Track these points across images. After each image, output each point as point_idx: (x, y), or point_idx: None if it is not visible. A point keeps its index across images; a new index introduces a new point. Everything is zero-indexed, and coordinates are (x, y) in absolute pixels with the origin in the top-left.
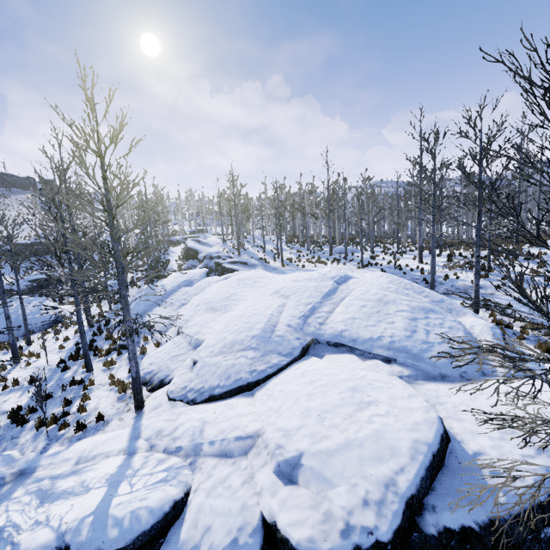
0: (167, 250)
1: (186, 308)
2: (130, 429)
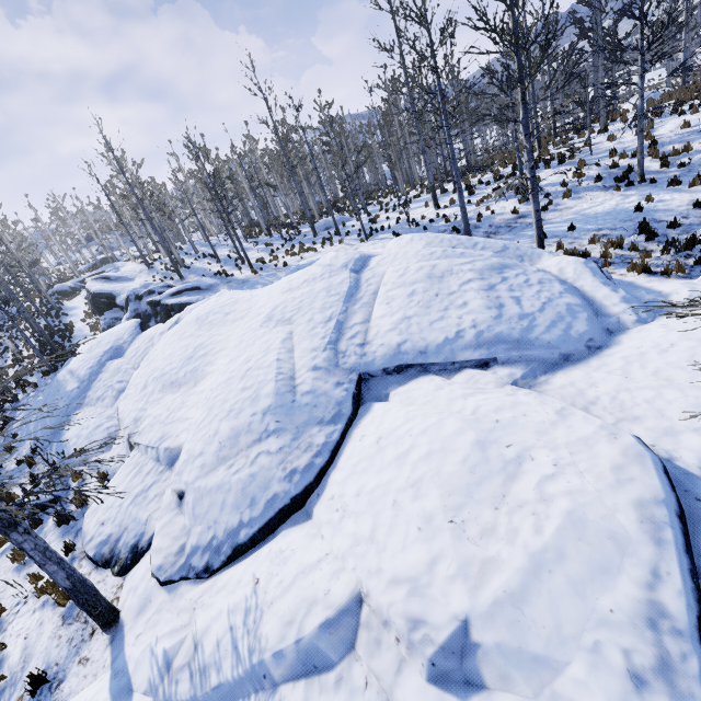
0: (60, 309)
1: (128, 396)
2: (107, 678)
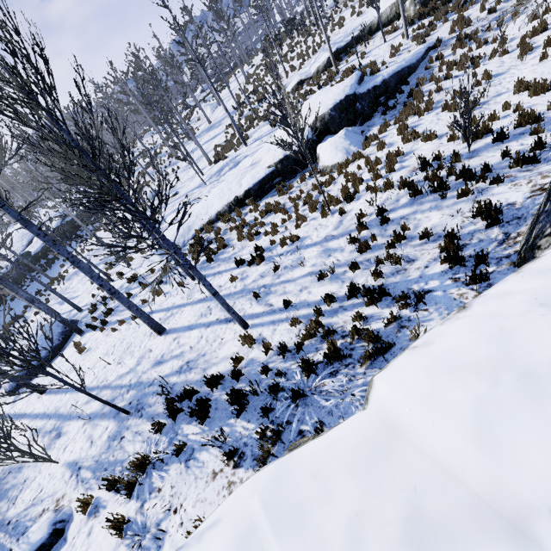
0: None
1: None
2: None
